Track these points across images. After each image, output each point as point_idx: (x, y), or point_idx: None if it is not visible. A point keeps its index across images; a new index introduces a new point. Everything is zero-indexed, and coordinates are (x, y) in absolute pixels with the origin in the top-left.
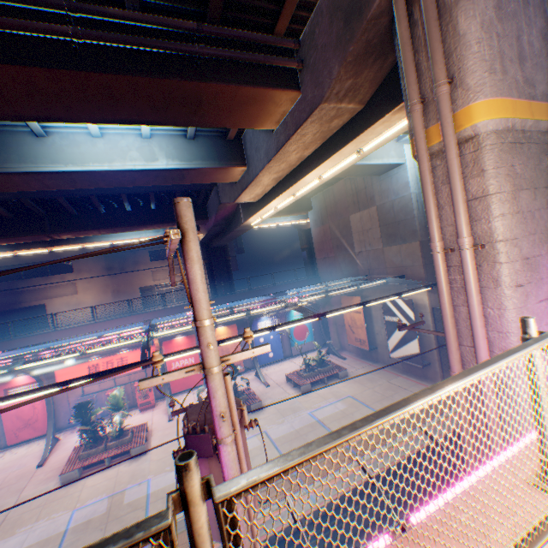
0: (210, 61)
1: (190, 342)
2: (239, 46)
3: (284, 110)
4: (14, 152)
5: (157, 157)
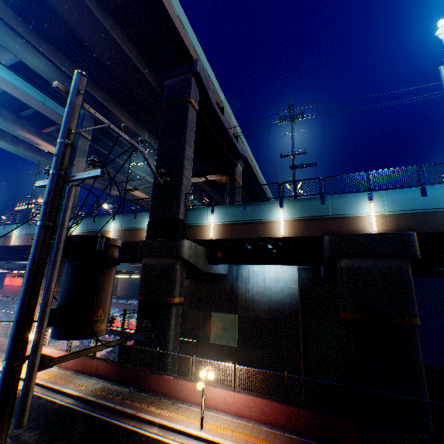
0: None
1: None
2: None
3: None
4: None
5: None
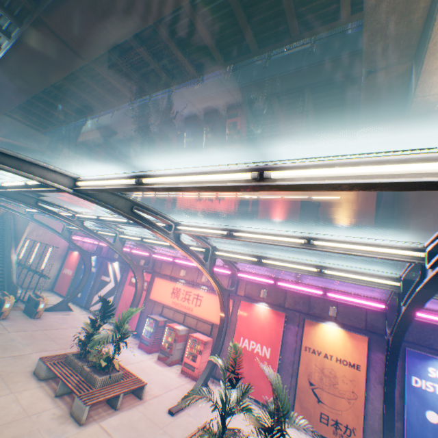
0: None
1: (273, 320)
2: None
3: None
4: None
5: None
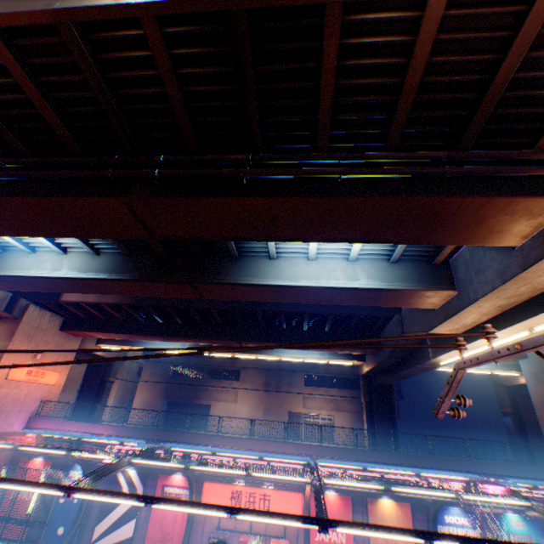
0: (454, 179)
1: (342, 505)
2: (485, 165)
3: (540, 220)
4: (251, 269)
5: (358, 276)
